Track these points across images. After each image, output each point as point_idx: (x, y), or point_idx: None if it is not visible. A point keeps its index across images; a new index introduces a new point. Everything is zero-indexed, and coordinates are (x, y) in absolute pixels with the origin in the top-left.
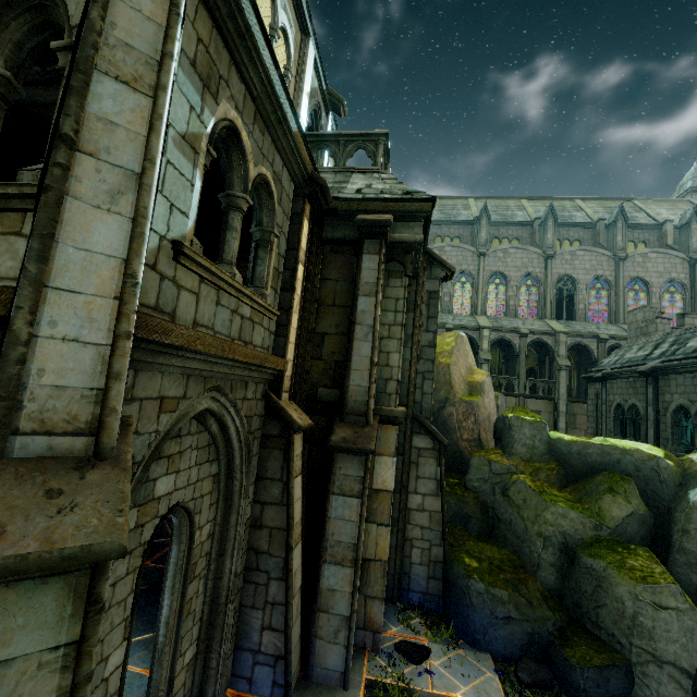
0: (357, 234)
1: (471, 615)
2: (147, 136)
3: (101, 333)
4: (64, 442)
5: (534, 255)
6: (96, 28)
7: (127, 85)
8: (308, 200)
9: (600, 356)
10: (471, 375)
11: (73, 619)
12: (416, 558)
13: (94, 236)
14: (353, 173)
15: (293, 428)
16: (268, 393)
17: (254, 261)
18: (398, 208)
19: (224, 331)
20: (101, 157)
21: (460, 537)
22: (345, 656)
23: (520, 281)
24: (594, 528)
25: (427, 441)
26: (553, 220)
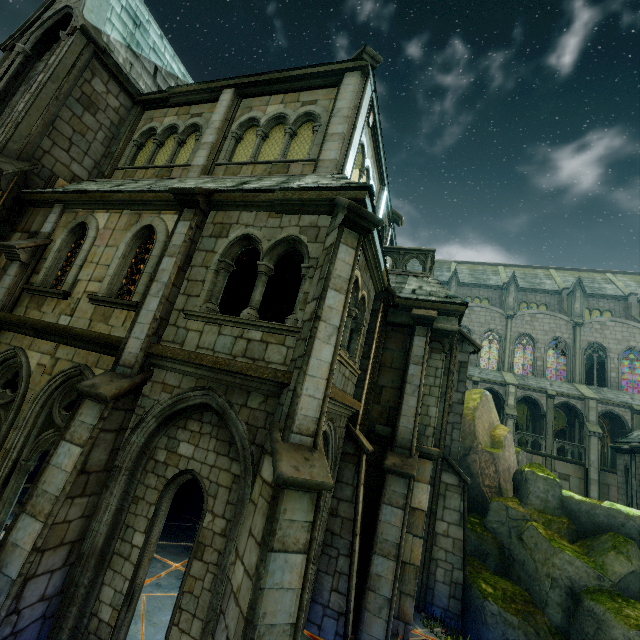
0: (411, 321)
1: (485, 632)
2: (342, 311)
3: (320, 394)
4: (305, 439)
5: (561, 321)
6: (331, 273)
7: (338, 291)
8: (382, 301)
9: (635, 428)
10: (493, 429)
11: (311, 512)
12: (440, 576)
13: (322, 354)
14: (409, 276)
15: (364, 450)
16: (349, 424)
17: (349, 340)
18: (441, 307)
19: (339, 386)
20: (327, 322)
21: (478, 569)
22: (386, 628)
23: (547, 344)
24: (597, 578)
25: (453, 479)
26: (581, 292)
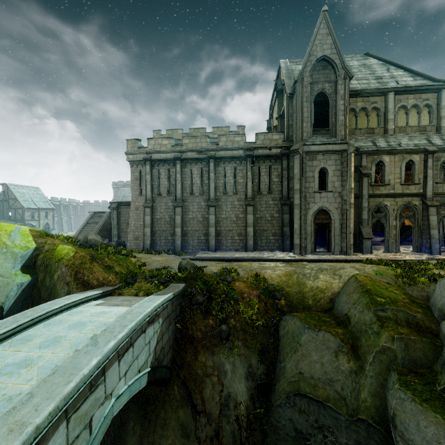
0: None
1: None
2: None
3: None
4: None
5: None
6: None
7: None
8: None
9: None
10: None
11: None
12: None
13: None
14: None
15: None
16: None
17: None
18: None
19: None
20: None
21: None
22: None
23: None
24: None
25: None
26: None
